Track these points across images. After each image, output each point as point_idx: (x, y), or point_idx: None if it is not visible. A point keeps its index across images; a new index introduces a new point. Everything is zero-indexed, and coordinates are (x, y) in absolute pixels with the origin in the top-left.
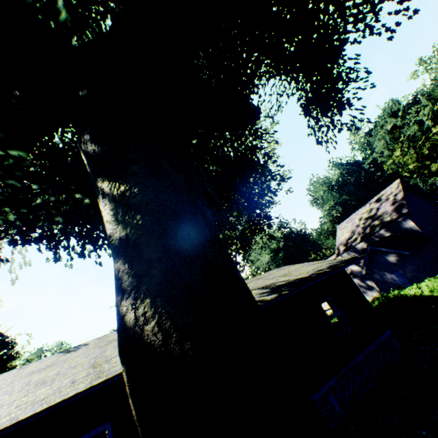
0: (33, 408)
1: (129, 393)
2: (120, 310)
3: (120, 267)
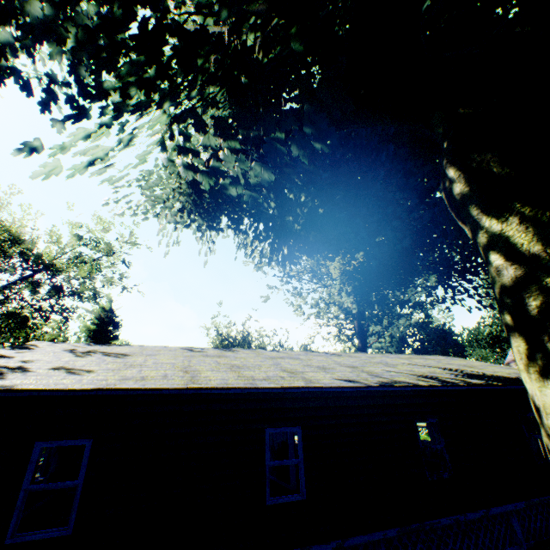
0: (264, 382)
1: None
2: None
3: None
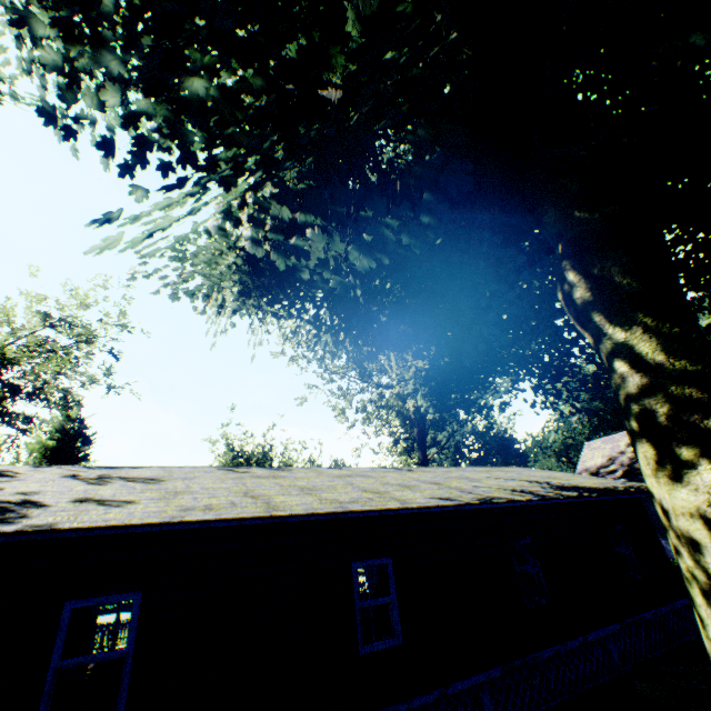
0: (355, 505)
1: None
2: (700, 426)
3: (689, 394)
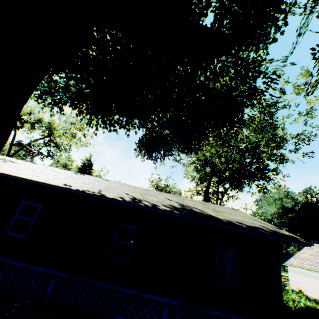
0: (13, 173)
1: None
2: None
3: None
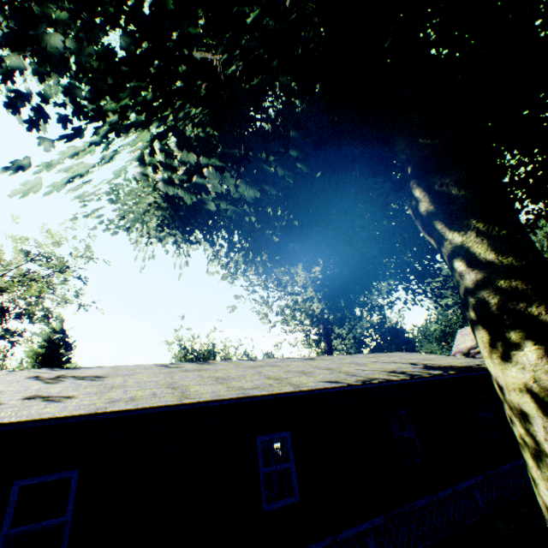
0: (255, 391)
1: (545, 362)
2: (525, 313)
3: (515, 286)
